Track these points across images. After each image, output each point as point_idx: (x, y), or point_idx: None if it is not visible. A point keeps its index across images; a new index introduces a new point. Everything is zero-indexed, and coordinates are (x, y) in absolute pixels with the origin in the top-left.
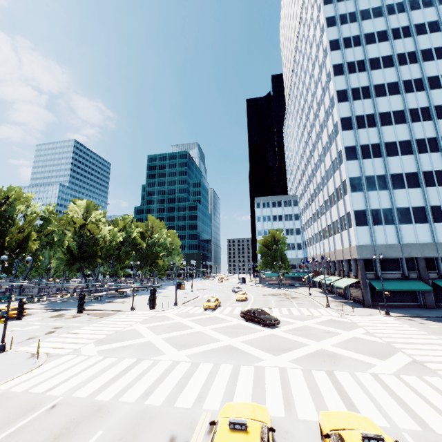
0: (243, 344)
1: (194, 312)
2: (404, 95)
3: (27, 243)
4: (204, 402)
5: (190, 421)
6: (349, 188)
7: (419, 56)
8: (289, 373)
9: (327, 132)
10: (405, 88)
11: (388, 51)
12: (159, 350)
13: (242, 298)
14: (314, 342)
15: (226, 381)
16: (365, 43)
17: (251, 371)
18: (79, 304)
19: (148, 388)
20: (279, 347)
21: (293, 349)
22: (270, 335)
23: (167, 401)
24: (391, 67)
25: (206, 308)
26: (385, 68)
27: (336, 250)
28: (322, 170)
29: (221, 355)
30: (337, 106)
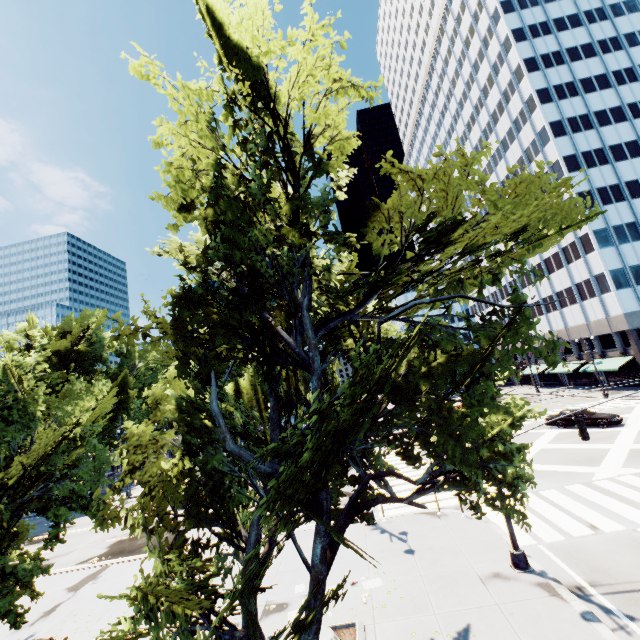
0: None
1: None
2: (633, 122)
3: (126, 393)
4: None
5: None
6: (596, 244)
7: (639, 73)
8: None
9: None
10: (632, 112)
11: (600, 69)
12: (570, 472)
13: None
14: None
15: None
16: (569, 60)
17: None
18: None
19: None
20: None
21: None
22: None
23: None
24: (608, 88)
25: None
26: (601, 89)
27: (571, 327)
28: None
29: None
30: (555, 142)
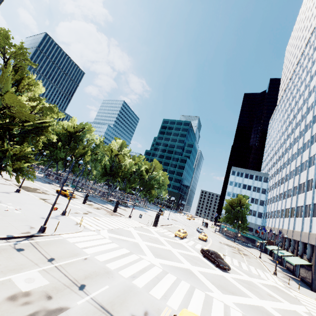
0: (199, 273)
1: (167, 235)
2: None
3: (85, 156)
4: (167, 300)
5: (157, 308)
6: None
7: None
8: (231, 312)
9: (310, 133)
10: None
11: None
12: (143, 251)
13: (203, 238)
14: (256, 298)
15: (183, 293)
16: None
17: (202, 295)
18: (115, 207)
19: (134, 273)
20: (226, 288)
21: (237, 294)
22: (220, 275)
23: (145, 287)
24: None
25: (176, 235)
26: None
27: (295, 230)
28: (297, 161)
29: (182, 273)
30: None
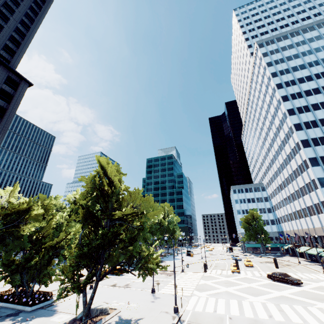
0: (292, 295)
1: (227, 274)
2: None
3: None
4: (307, 321)
5: None
6: (318, 185)
7: None
8: None
9: (289, 147)
10: None
11: (323, 99)
12: (241, 296)
13: (250, 264)
14: None
15: (307, 313)
16: (305, 95)
17: (316, 309)
18: (237, 265)
19: (266, 314)
20: (318, 298)
21: None
22: (302, 290)
23: (286, 320)
24: None
25: (233, 271)
26: (323, 108)
27: (315, 227)
28: (288, 169)
29: (285, 300)
30: (296, 133)
